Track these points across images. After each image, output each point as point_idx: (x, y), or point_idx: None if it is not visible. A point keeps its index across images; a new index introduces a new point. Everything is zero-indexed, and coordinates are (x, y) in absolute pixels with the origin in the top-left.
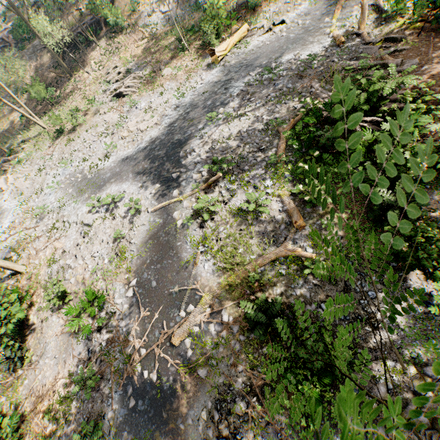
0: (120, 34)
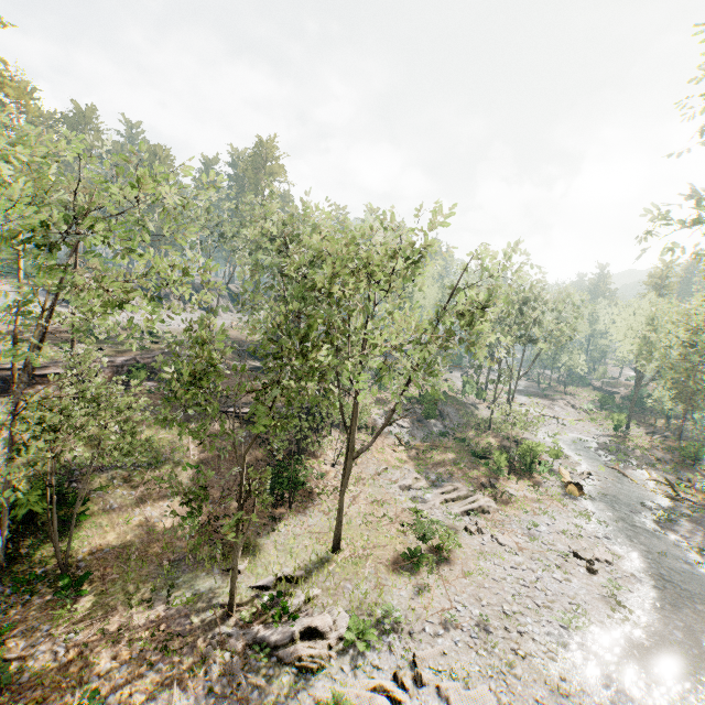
0: (358, 431)
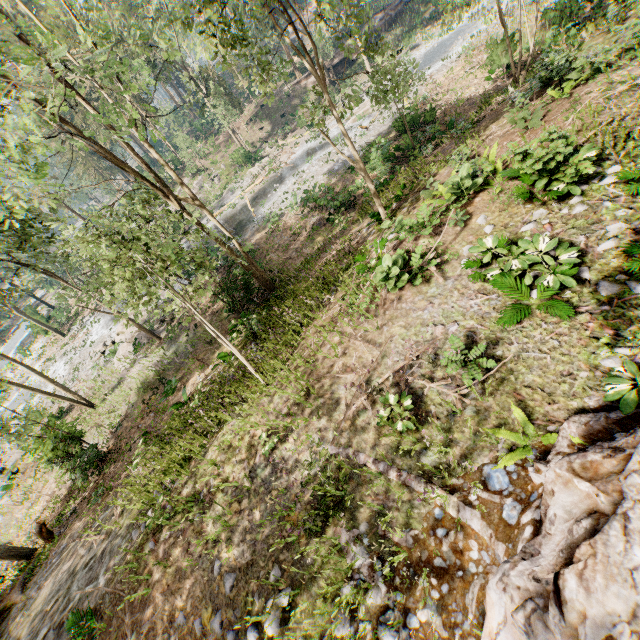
0: None
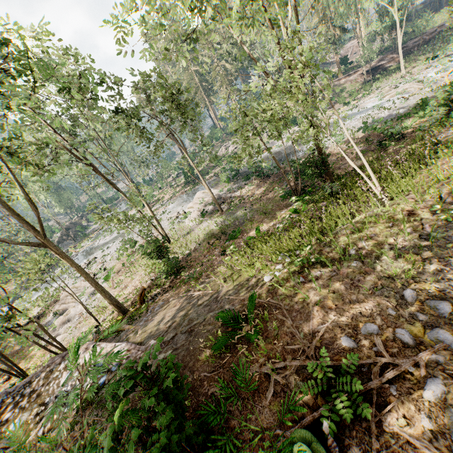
0: None
